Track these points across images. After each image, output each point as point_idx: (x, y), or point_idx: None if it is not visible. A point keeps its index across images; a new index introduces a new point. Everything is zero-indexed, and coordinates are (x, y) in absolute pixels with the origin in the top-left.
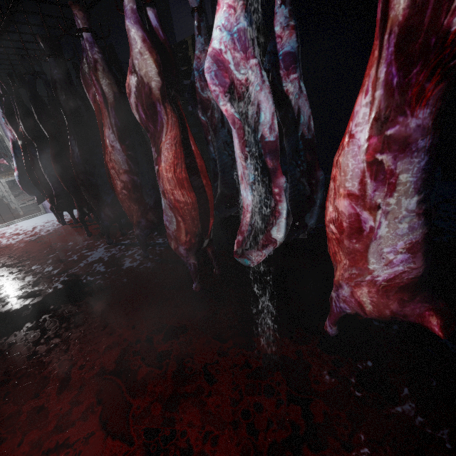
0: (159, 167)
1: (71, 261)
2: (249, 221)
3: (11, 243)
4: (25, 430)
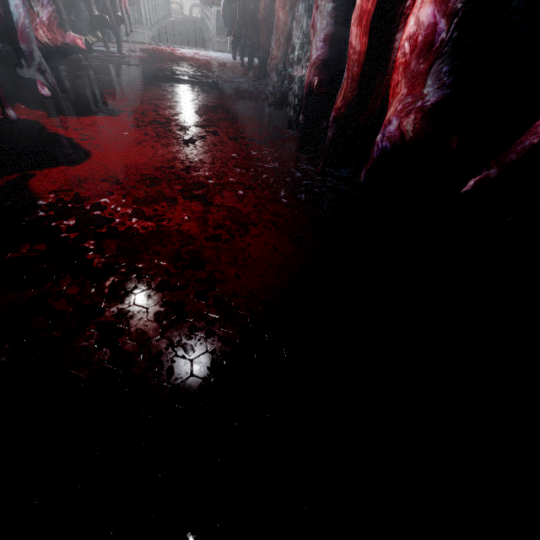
0: None
1: (224, 77)
2: (297, 32)
3: (200, 58)
4: (172, 102)
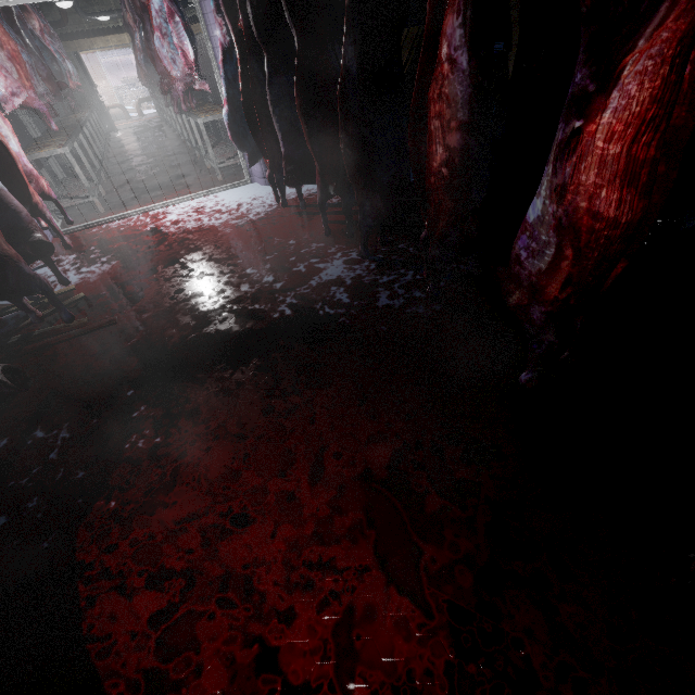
0: (586, 125)
1: (297, 274)
2: None
3: (214, 224)
4: (276, 519)
